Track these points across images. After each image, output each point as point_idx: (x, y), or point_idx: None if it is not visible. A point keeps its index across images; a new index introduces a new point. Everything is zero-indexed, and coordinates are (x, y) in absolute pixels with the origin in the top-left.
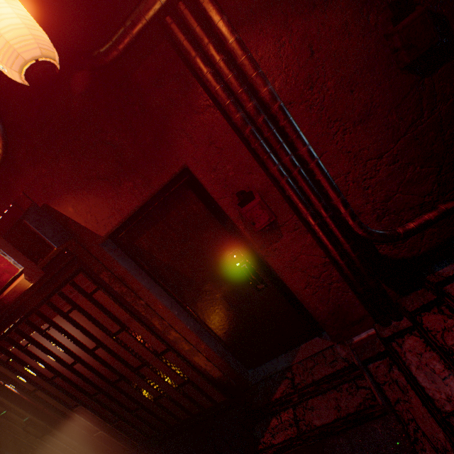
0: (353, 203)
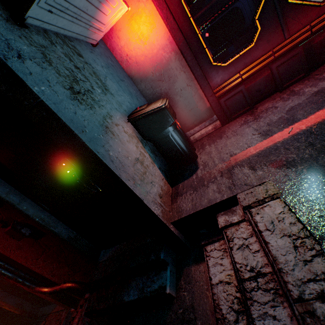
0: (37, 270)
